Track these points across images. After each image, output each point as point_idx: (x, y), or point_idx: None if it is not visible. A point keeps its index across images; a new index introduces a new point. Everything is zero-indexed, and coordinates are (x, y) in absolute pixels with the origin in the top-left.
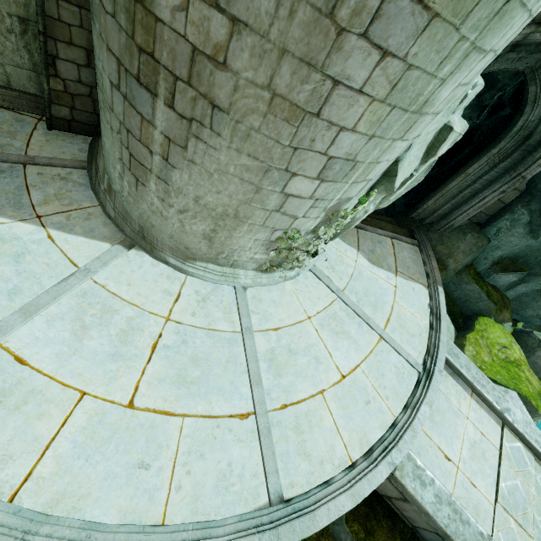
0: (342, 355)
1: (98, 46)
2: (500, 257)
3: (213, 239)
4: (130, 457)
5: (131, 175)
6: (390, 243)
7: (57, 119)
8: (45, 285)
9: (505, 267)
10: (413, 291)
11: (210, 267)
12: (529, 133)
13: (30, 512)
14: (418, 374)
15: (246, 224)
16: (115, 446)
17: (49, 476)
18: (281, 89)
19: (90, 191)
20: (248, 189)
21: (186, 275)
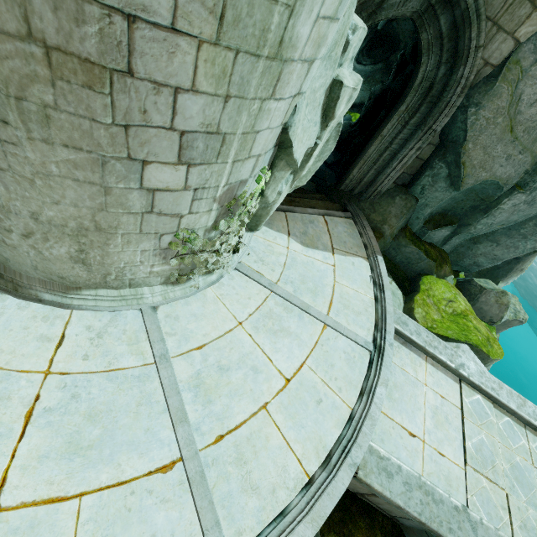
0: (284, 356)
1: None
2: (431, 214)
3: (87, 261)
4: None
5: None
6: (323, 220)
7: None
8: None
9: (436, 223)
10: (353, 266)
11: (102, 293)
12: (431, 84)
13: None
14: (369, 354)
15: (117, 235)
16: None
17: None
18: (51, 37)
19: None
20: (93, 192)
21: (71, 310)
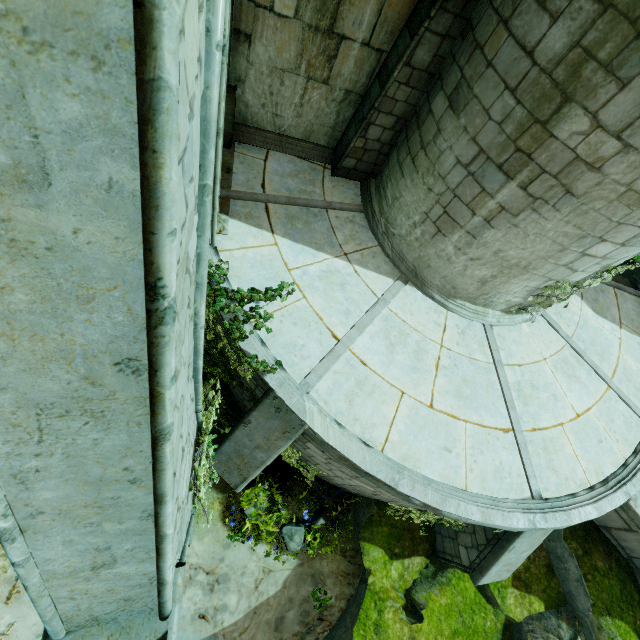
0: (575, 397)
1: (452, 132)
2: None
3: (487, 283)
4: (438, 442)
5: (433, 226)
6: (613, 292)
7: (342, 168)
8: (362, 309)
9: None
10: (638, 345)
11: (467, 305)
12: None
13: (394, 461)
14: None
15: (529, 274)
16: (428, 432)
17: (397, 442)
18: (638, 186)
19: (369, 232)
20: (553, 249)
21: (446, 310)
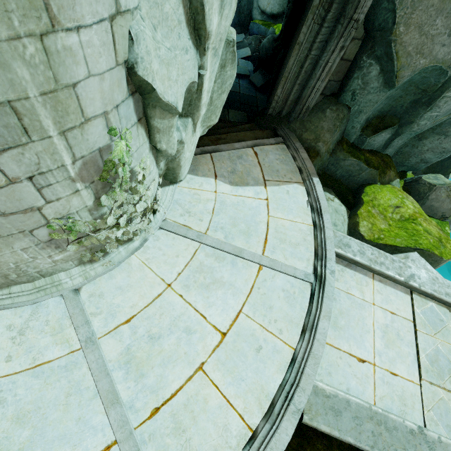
0: (218, 309)
1: None
2: (367, 119)
3: None
4: None
5: None
6: (252, 152)
7: None
8: None
9: (375, 128)
10: (288, 194)
11: (16, 290)
12: None
13: None
14: (310, 286)
15: None
16: None
17: None
18: None
19: None
20: None
21: None
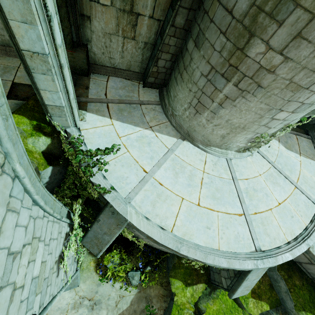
0: (277, 194)
1: (198, 59)
2: None
3: (225, 137)
4: (203, 224)
5: (194, 109)
6: (295, 137)
7: (148, 83)
8: (160, 155)
9: None
10: (310, 164)
11: (217, 149)
12: None
13: (178, 236)
14: None
15: (246, 131)
16: (197, 219)
17: (180, 226)
18: (295, 80)
19: (163, 115)
20: (256, 117)
21: (206, 152)
